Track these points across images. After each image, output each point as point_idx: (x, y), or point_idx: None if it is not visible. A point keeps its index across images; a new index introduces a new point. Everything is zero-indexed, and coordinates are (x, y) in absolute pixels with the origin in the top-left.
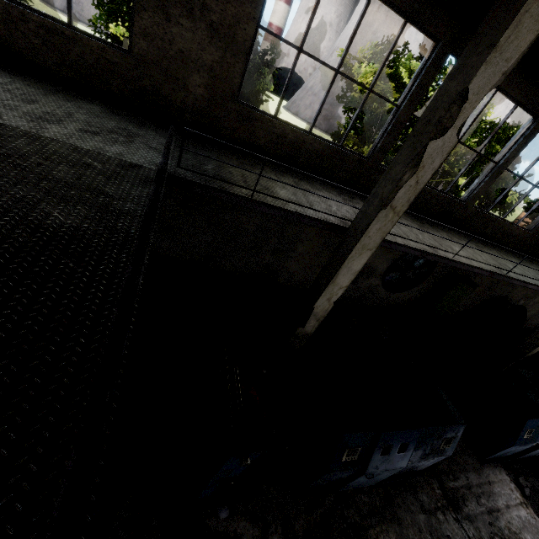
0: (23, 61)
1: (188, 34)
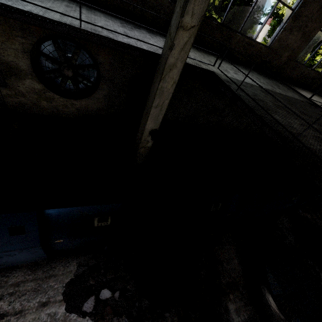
0: (232, 56)
1: (293, 37)
